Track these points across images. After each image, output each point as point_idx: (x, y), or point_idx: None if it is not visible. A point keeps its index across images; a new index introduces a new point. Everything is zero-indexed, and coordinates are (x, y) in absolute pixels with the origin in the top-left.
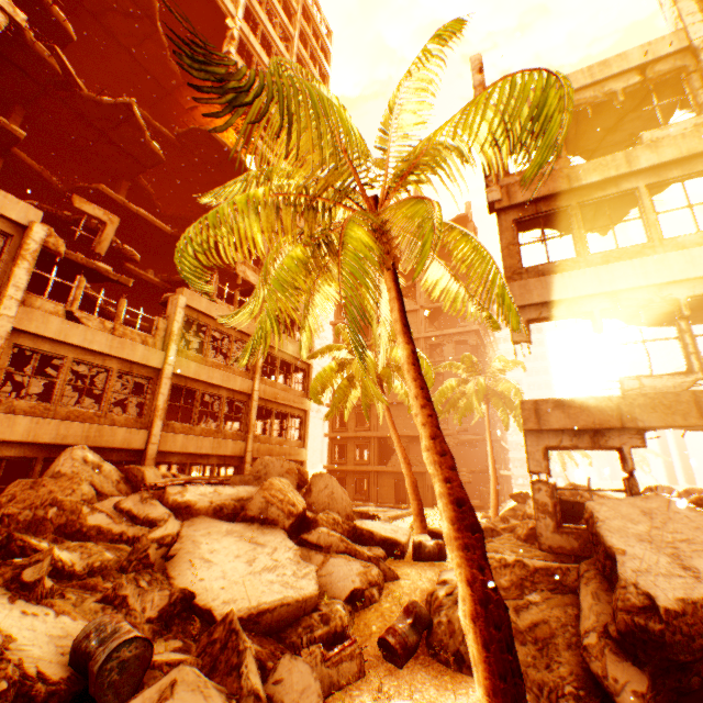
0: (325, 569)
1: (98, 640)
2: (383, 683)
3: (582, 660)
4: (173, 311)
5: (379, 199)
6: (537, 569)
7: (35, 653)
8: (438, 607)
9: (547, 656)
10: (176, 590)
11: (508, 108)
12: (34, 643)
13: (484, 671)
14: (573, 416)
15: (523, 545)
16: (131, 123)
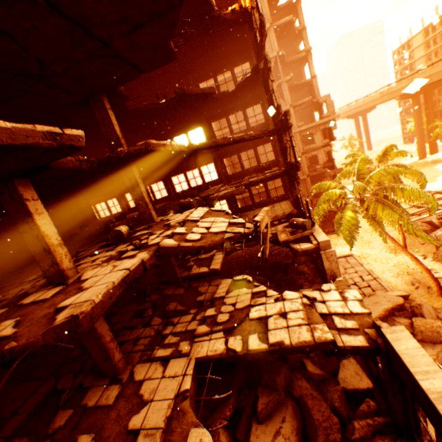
0: None
1: None
2: None
3: None
4: (333, 267)
5: None
6: None
7: None
8: None
9: None
10: None
11: None
12: None
13: None
14: None
15: None
16: (164, 18)
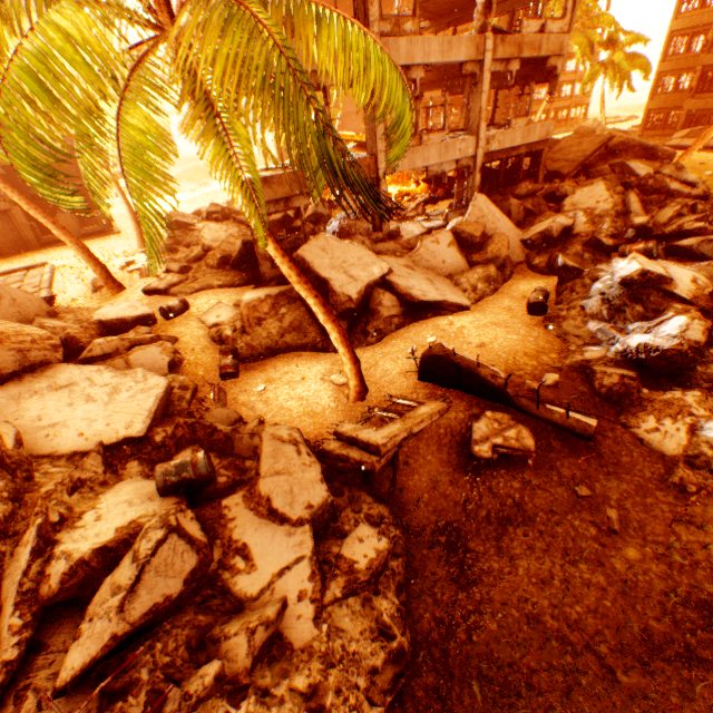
0: (136, 366)
1: (176, 476)
2: (241, 389)
3: (319, 327)
4: None
5: (178, 8)
6: (278, 296)
7: (157, 507)
8: (235, 341)
9: (303, 333)
10: (99, 449)
11: (356, 39)
12: (145, 509)
13: (349, 355)
14: (276, 191)
15: (220, 272)
16: None
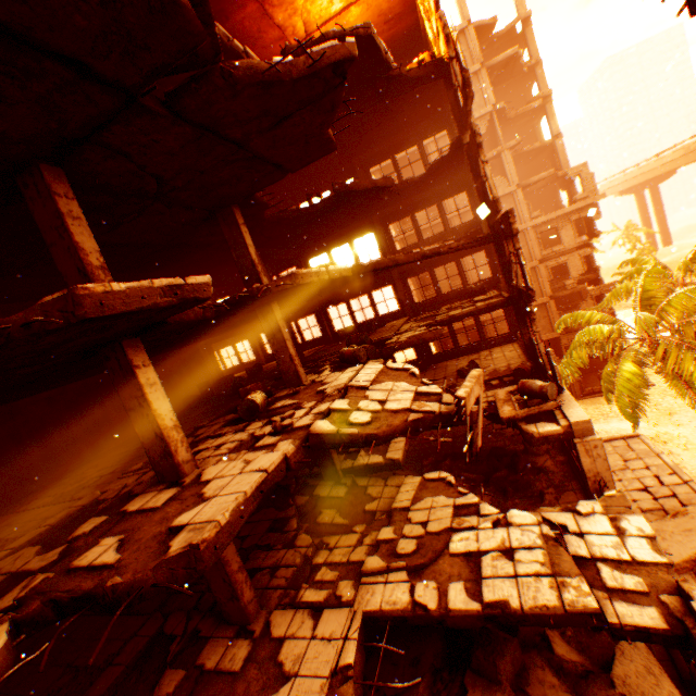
0: None
1: None
2: None
3: None
4: (599, 467)
5: None
6: None
7: None
8: None
9: None
10: None
11: None
12: None
13: None
14: None
15: None
16: (319, 103)
